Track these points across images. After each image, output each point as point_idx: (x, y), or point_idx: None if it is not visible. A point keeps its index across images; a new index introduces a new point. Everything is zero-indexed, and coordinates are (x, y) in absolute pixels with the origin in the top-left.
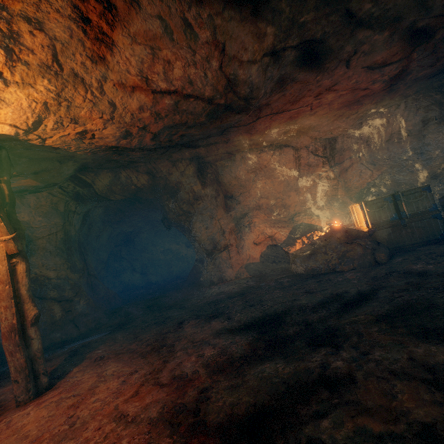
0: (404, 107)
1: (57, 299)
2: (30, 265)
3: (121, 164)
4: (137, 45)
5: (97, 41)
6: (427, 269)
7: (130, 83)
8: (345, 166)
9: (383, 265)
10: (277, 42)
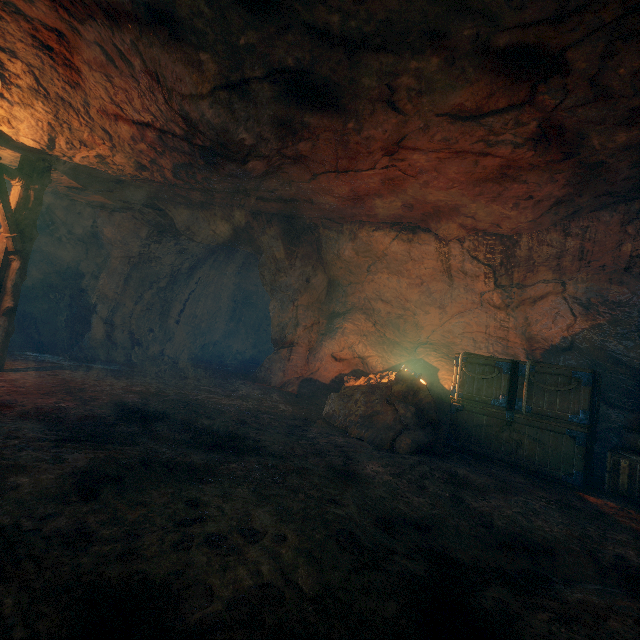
0: None
1: (105, 320)
2: (99, 279)
3: (194, 202)
4: (95, 72)
5: (67, 67)
6: (372, 476)
7: (111, 111)
8: (533, 294)
9: (384, 452)
10: (227, 72)
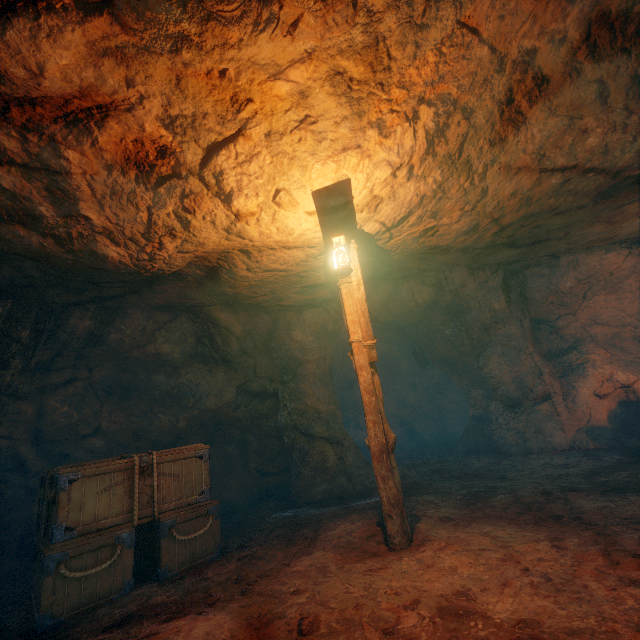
0: None
1: (329, 439)
2: (300, 393)
3: (408, 274)
4: (552, 118)
5: (507, 122)
6: None
7: (518, 164)
8: None
9: None
10: None
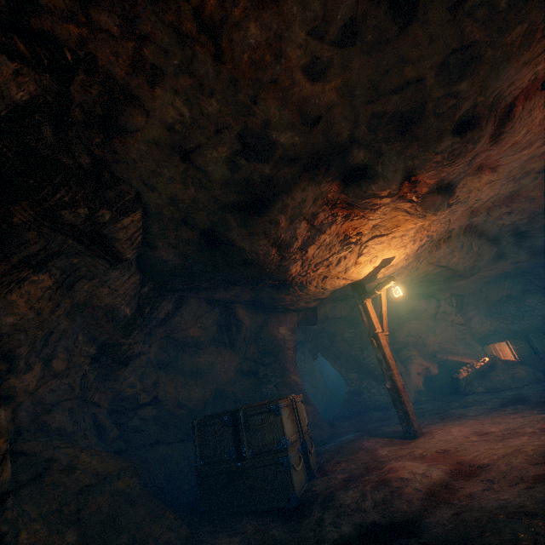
0: (509, 281)
1: (307, 402)
2: (286, 370)
3: (345, 298)
4: (447, 249)
5: (435, 246)
6: None
7: (431, 261)
8: (469, 316)
9: None
10: (494, 253)
